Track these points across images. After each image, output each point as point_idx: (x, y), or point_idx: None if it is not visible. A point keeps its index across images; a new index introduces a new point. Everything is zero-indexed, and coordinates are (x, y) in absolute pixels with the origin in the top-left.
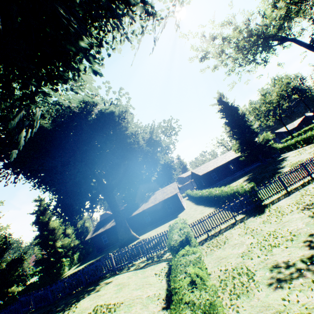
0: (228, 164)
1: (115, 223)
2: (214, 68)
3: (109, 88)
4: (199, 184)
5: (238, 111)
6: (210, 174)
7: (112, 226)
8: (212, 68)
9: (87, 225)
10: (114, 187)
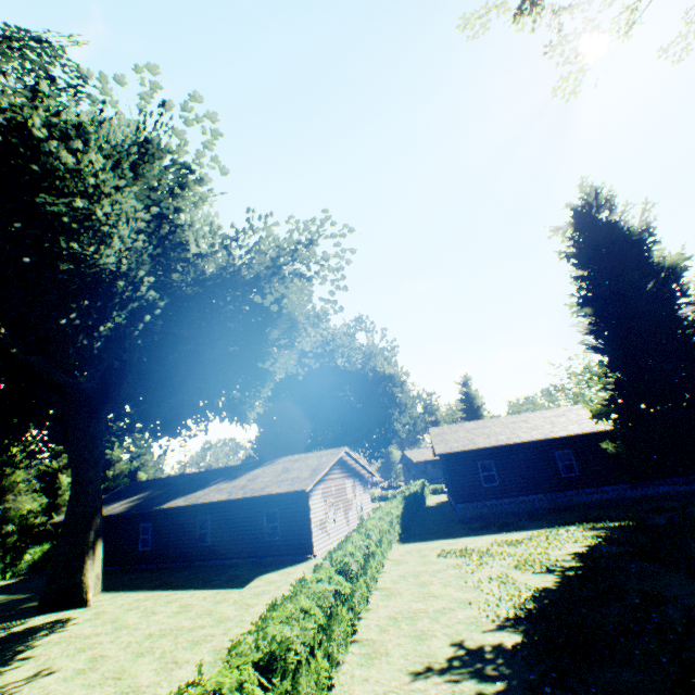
0: (557, 447)
1: (122, 508)
2: (522, 3)
3: (154, 87)
4: (446, 478)
5: (646, 259)
6: (476, 461)
7: (121, 514)
8: (518, 6)
9: (142, 478)
10: (93, 404)
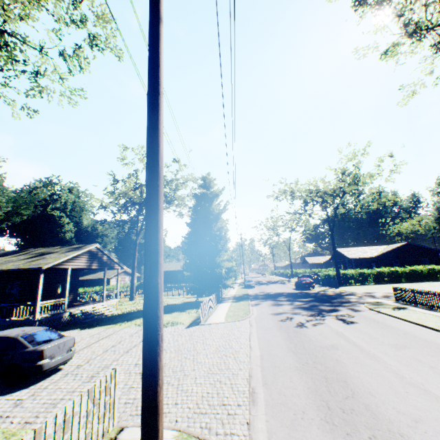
0: (179, 272)
1: None
2: None
3: (77, 187)
4: None
5: None
6: None
7: None
8: None
9: None
10: None
